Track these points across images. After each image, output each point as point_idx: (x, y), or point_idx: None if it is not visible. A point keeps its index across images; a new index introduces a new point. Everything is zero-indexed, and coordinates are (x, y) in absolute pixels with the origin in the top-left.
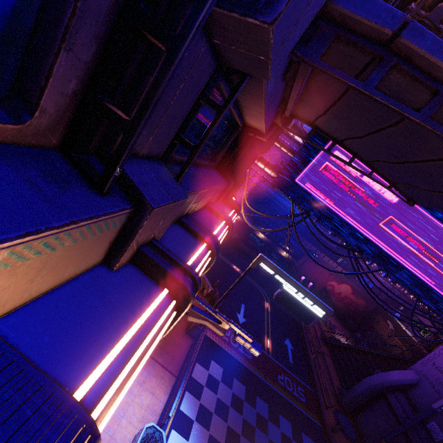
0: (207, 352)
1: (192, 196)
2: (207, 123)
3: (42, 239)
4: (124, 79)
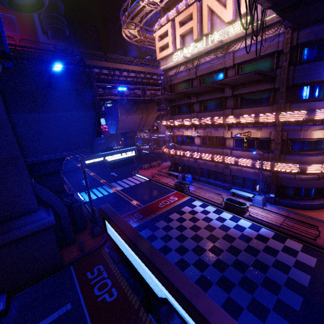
0: (322, 257)
1: (239, 110)
2: (250, 99)
3: (219, 112)
4: (227, 104)
